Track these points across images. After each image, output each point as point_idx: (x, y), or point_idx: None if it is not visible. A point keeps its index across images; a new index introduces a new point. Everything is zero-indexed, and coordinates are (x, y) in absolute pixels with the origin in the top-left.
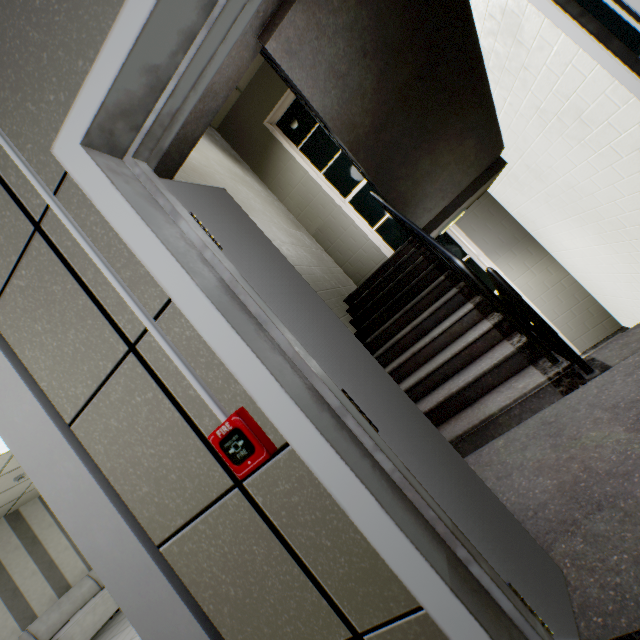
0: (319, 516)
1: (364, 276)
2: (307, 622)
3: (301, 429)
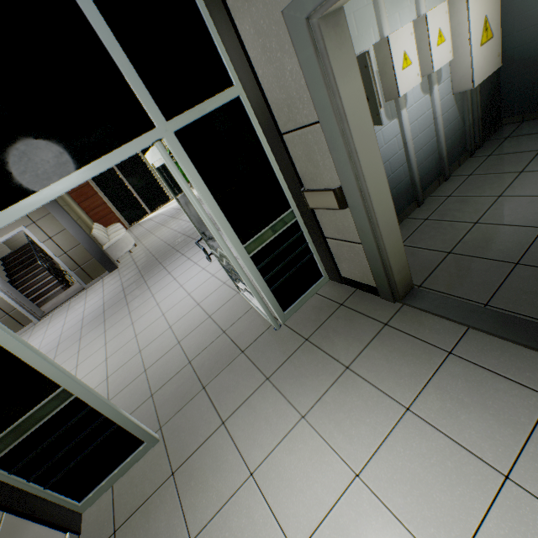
0: (4, 302)
1: (13, 242)
2: (1, 315)
3: (1, 293)
